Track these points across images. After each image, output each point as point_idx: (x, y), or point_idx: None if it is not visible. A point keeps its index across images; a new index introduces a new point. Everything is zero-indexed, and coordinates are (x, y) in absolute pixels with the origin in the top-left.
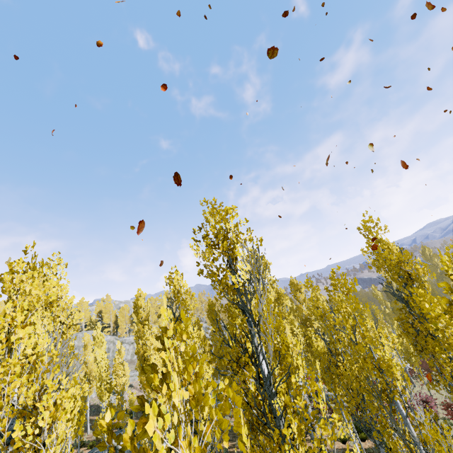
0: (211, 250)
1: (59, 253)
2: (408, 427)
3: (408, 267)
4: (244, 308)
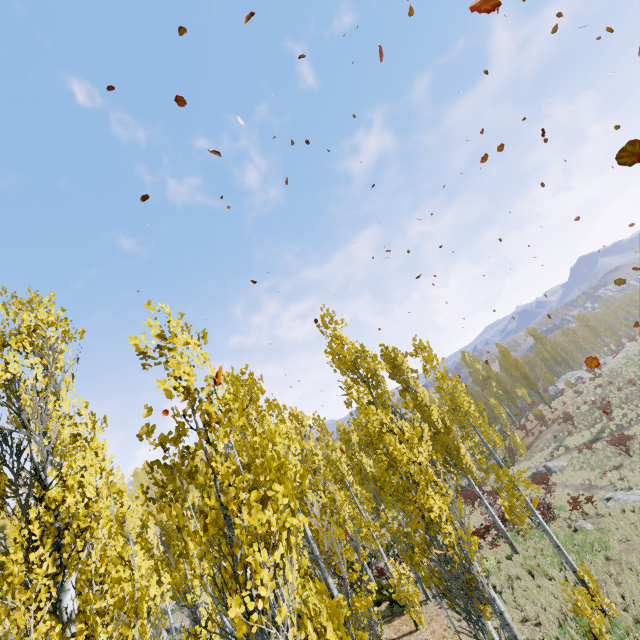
0: (1, 349)
1: None
2: (305, 534)
3: (363, 362)
4: (11, 408)
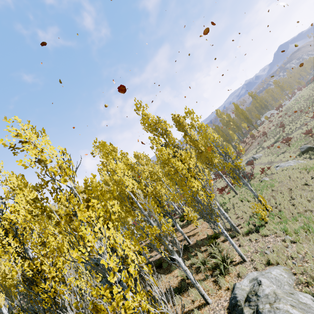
0: None
1: None
2: (138, 206)
3: (159, 125)
4: None
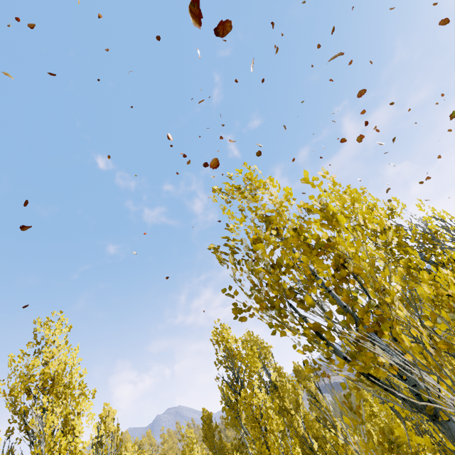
0: None
1: (61, 312)
2: None
3: None
4: None
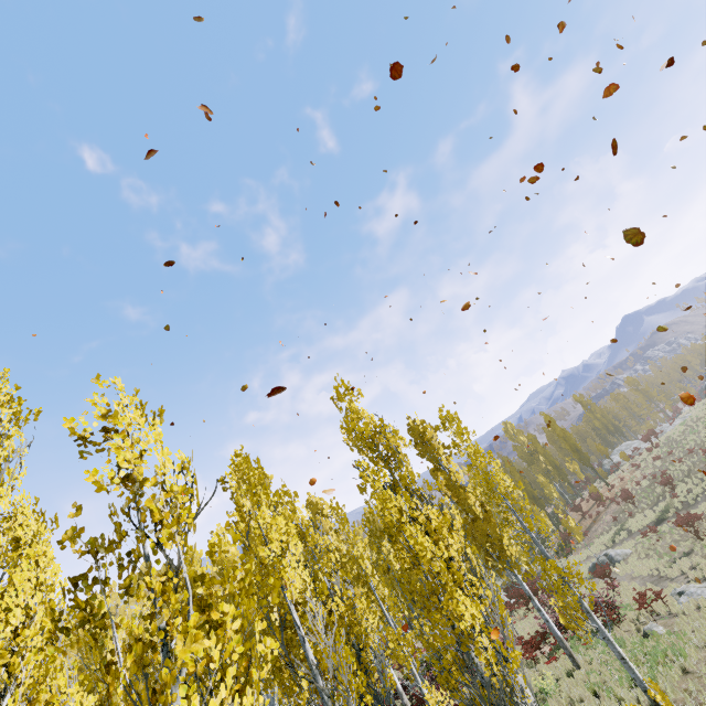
0: None
1: None
2: (306, 657)
3: (383, 438)
4: None
